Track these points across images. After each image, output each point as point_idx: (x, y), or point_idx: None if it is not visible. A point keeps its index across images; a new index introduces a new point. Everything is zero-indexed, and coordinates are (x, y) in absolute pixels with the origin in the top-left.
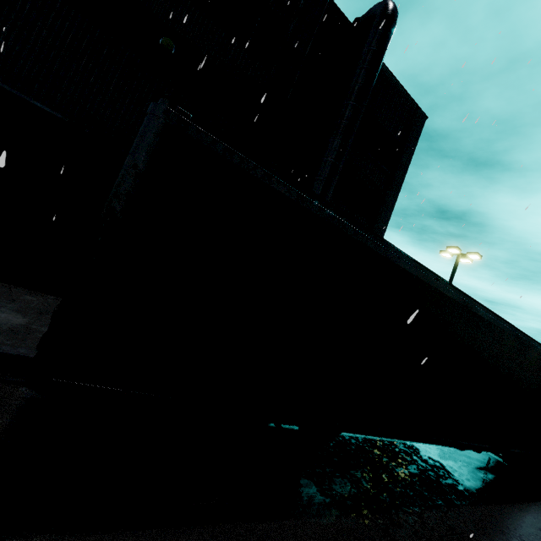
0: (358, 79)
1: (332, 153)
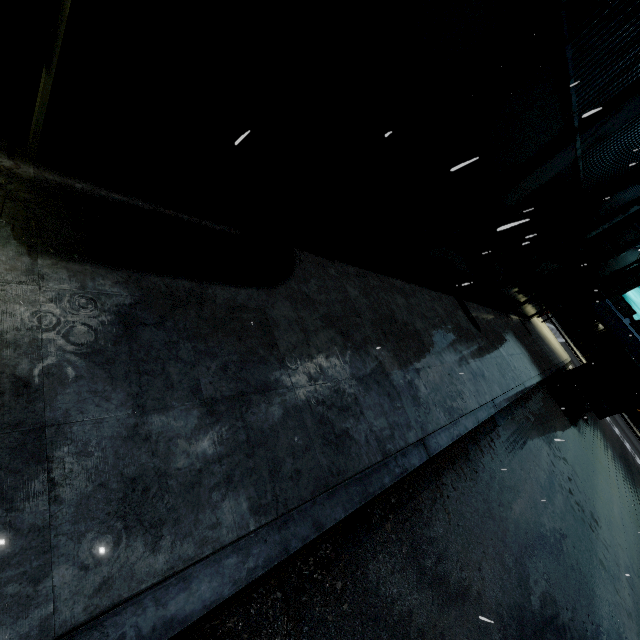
0: None
1: None
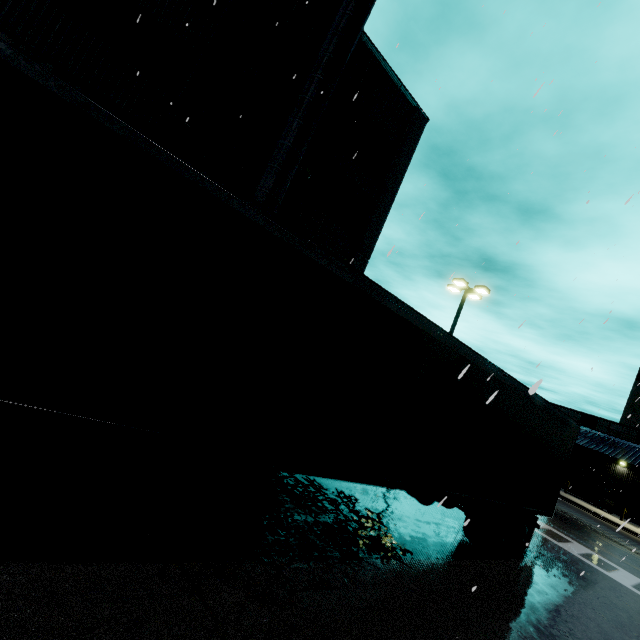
0: (327, 48)
1: (289, 135)
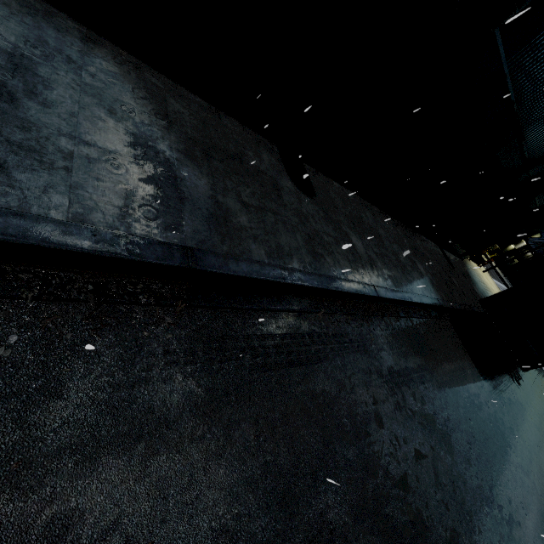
0: None
1: None
